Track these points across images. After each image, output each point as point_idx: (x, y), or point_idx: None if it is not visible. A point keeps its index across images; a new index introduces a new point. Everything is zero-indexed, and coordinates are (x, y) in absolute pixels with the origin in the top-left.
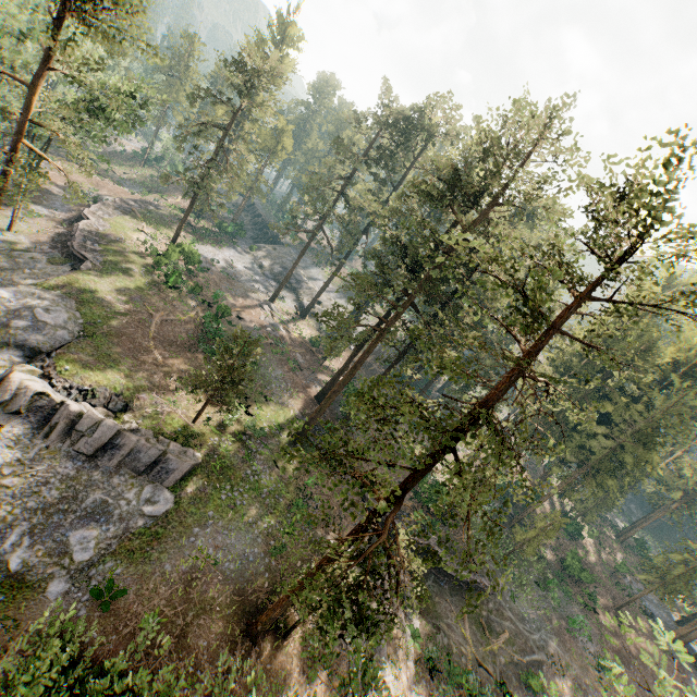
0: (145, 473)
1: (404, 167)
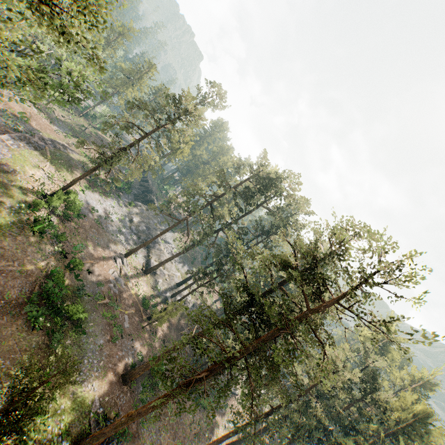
0: None
1: (257, 204)
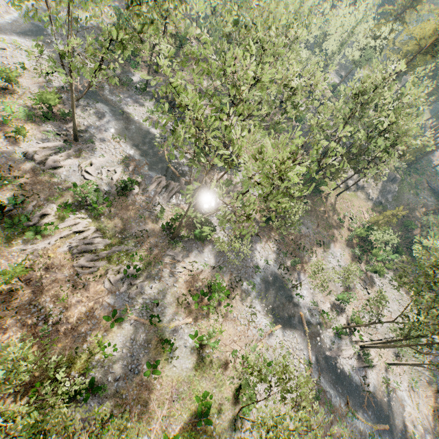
0: (390, 181)
1: None
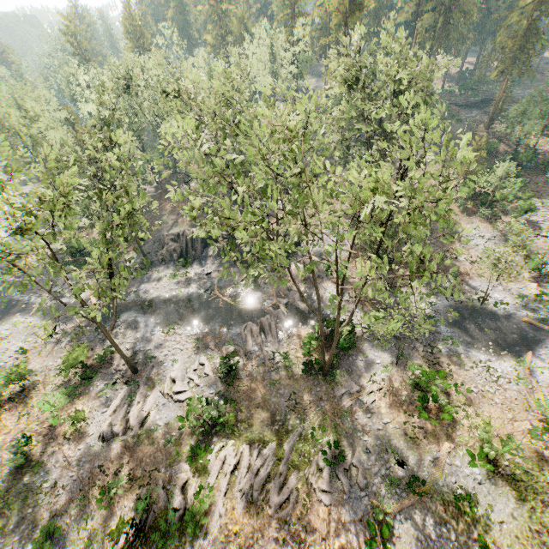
0: None
1: None
